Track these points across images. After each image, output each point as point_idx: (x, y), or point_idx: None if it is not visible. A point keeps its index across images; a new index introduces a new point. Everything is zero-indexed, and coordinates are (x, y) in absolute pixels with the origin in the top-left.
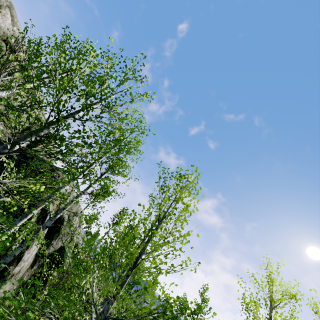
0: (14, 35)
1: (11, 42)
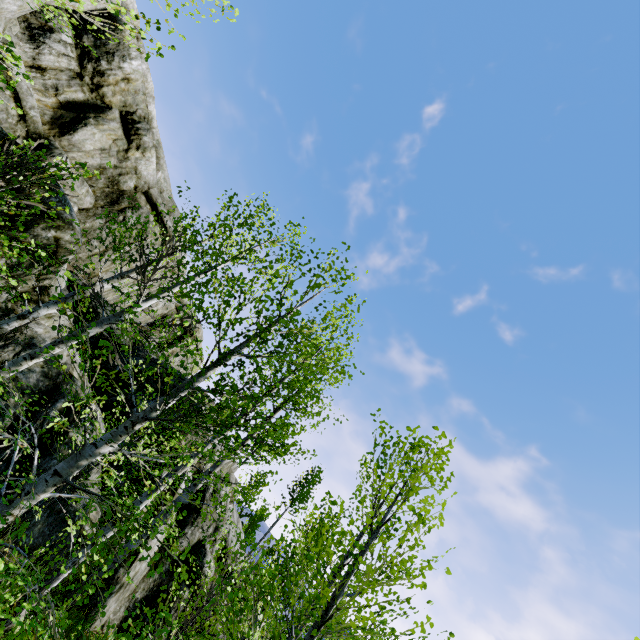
0: (158, 183)
1: (153, 194)
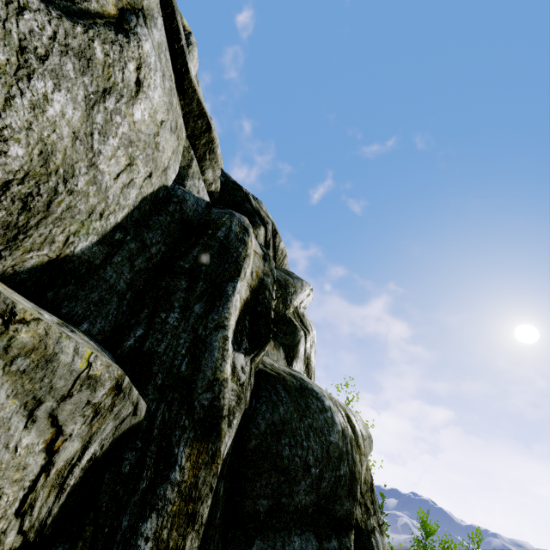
0: None
1: None
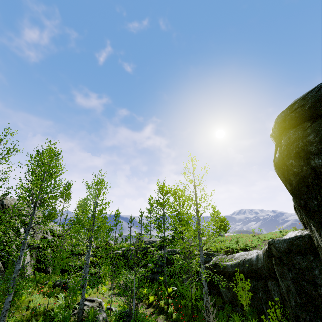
0: None
1: None
